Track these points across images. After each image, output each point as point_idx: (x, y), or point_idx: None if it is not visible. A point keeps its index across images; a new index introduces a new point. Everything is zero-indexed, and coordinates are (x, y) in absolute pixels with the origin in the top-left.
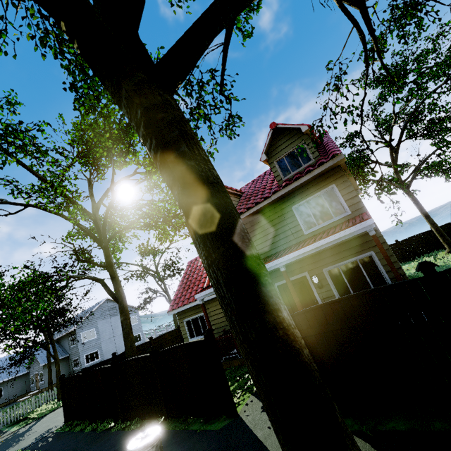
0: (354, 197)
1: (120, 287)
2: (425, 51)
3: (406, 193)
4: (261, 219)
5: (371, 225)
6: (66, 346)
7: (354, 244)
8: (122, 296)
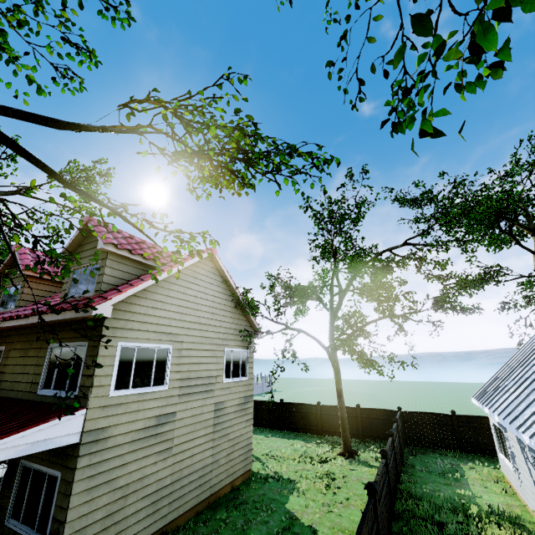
0: (90, 376)
1: None
2: (362, 203)
3: (328, 355)
4: (26, 338)
5: None
6: None
7: (56, 447)
8: None
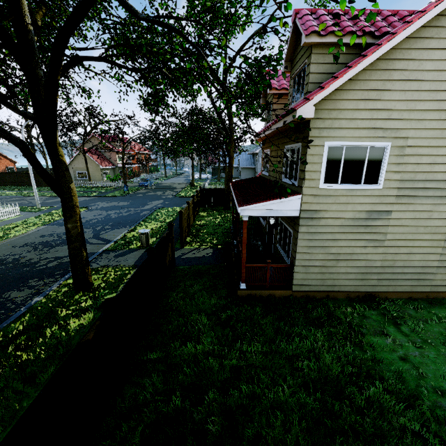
0: (303, 171)
1: (231, 148)
2: None
3: None
4: (276, 143)
5: (240, 212)
6: (255, 160)
7: (290, 216)
8: (230, 155)
